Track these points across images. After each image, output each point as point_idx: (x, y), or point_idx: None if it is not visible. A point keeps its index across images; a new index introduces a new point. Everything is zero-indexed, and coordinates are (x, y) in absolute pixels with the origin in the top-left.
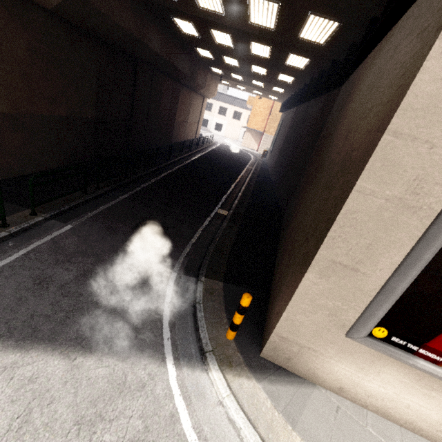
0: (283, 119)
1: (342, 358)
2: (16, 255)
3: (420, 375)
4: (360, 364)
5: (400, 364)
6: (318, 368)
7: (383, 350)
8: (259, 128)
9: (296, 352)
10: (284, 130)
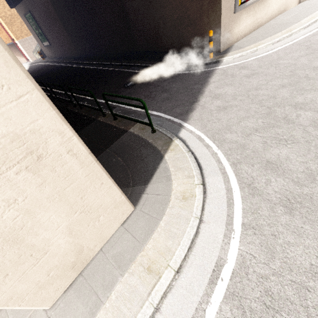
0: (29, 10)
1: (235, 25)
2: (144, 111)
3: (247, 9)
4: (238, 22)
5: (244, 11)
6: (232, 37)
7: (242, 7)
8: (6, 41)
9: (227, 38)
10: (46, 15)
